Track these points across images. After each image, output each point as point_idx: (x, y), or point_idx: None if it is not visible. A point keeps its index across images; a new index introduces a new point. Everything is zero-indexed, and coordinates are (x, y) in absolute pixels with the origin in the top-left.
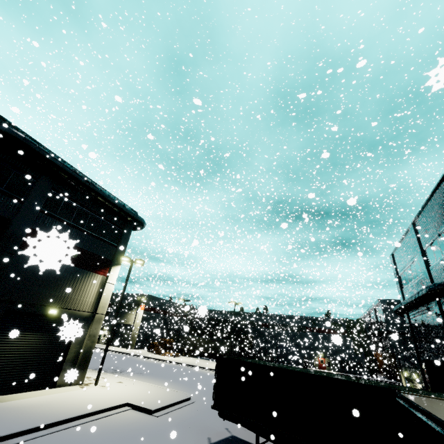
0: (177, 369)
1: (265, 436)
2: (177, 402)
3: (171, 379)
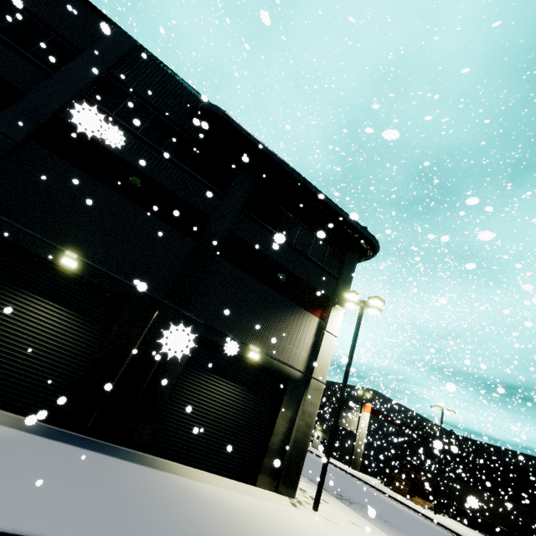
0: None
1: None
2: None
3: None
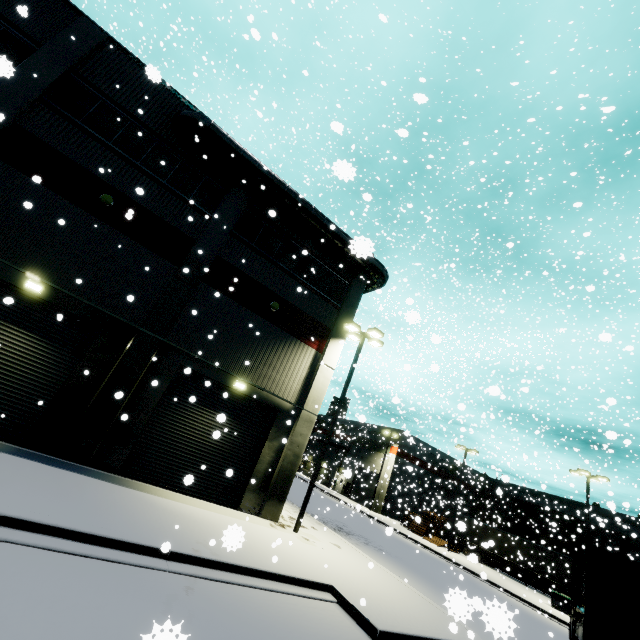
0: (451, 572)
1: None
2: None
3: (437, 585)
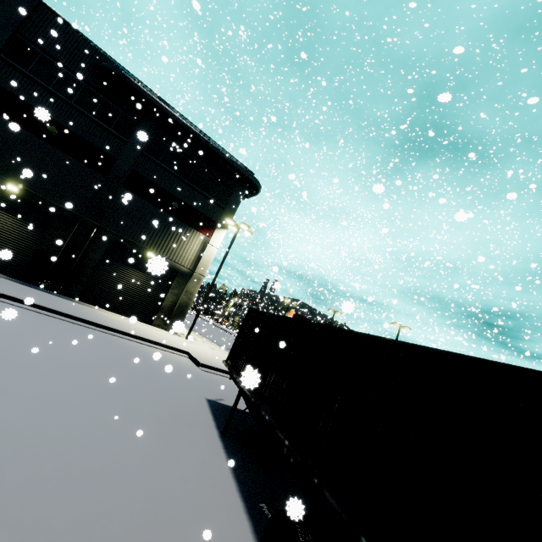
0: None
1: (248, 403)
2: None
3: None
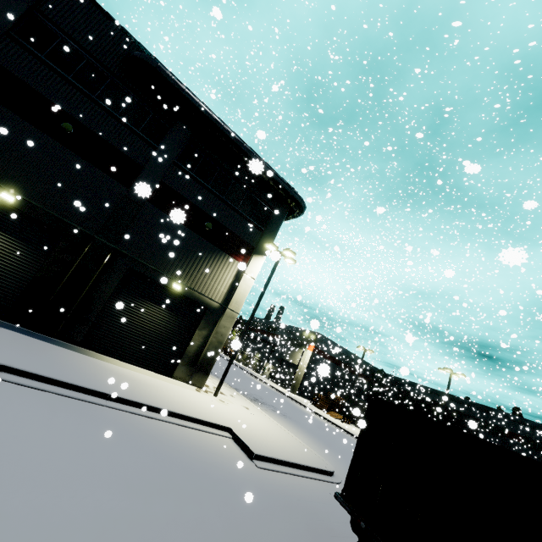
0: (337, 434)
1: None
2: (305, 466)
3: (320, 440)
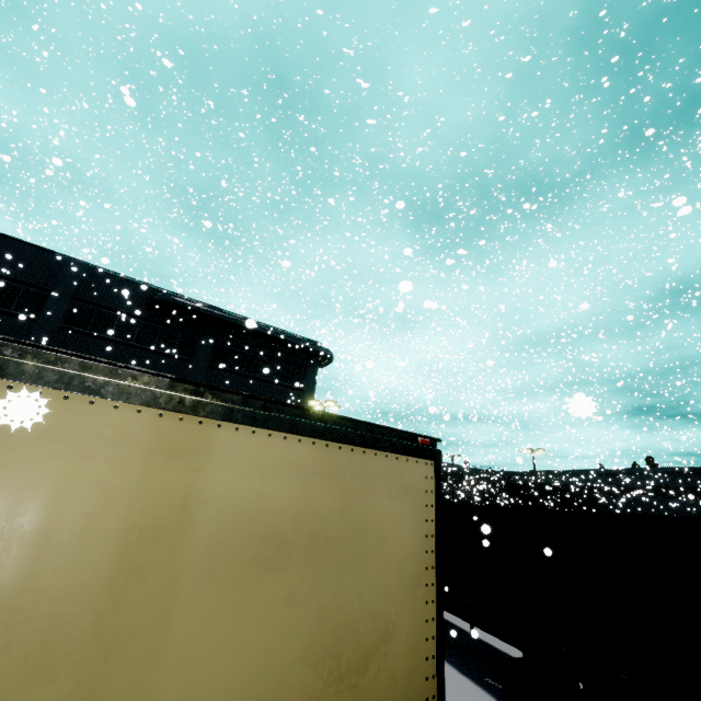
0: None
1: None
2: None
3: None
